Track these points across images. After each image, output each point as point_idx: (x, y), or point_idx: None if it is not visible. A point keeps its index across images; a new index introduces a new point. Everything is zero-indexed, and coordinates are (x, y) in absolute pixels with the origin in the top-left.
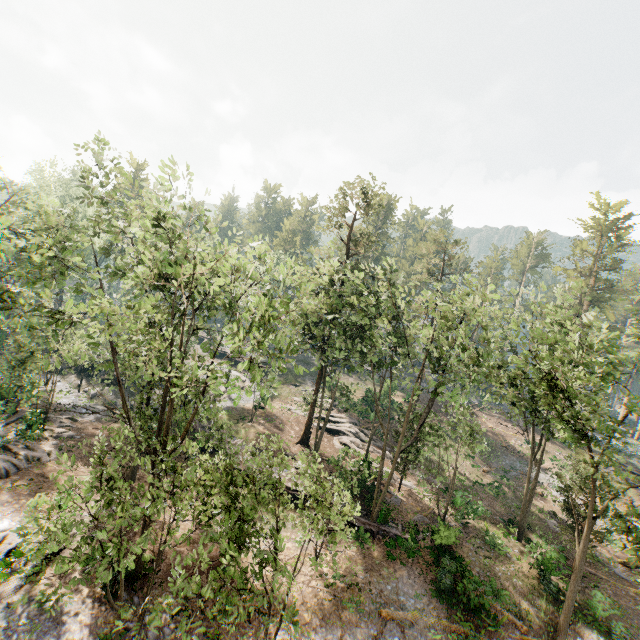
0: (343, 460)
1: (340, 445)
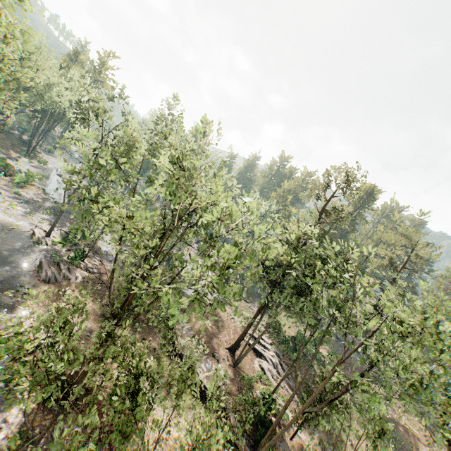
0: (255, 382)
1: (258, 367)
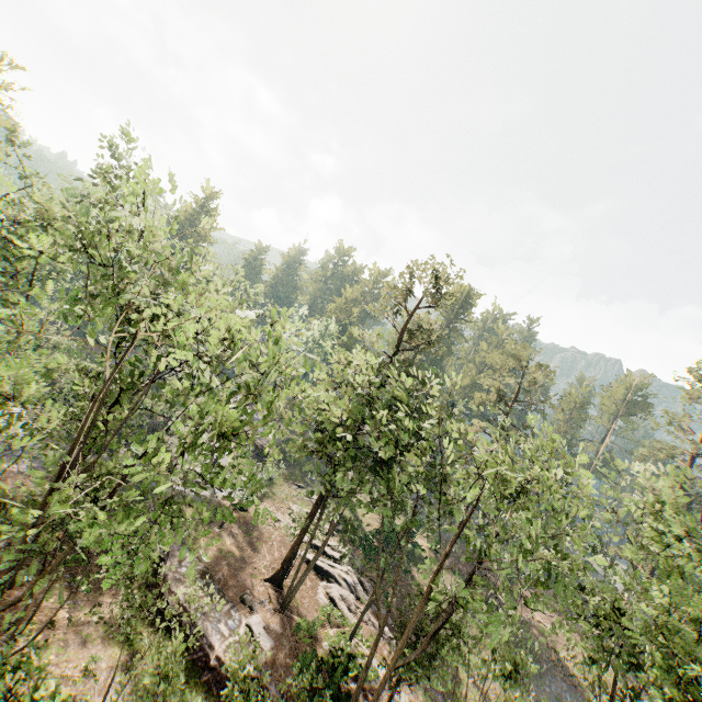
0: (321, 626)
1: (325, 598)
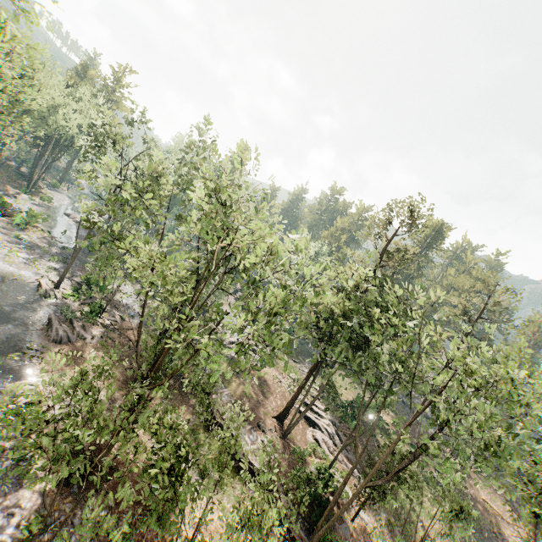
0: (308, 455)
1: (311, 438)
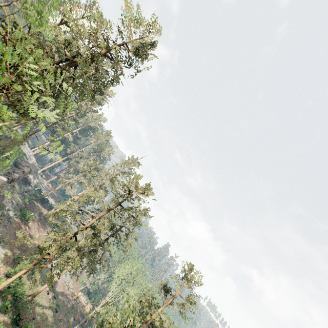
0: None
1: None
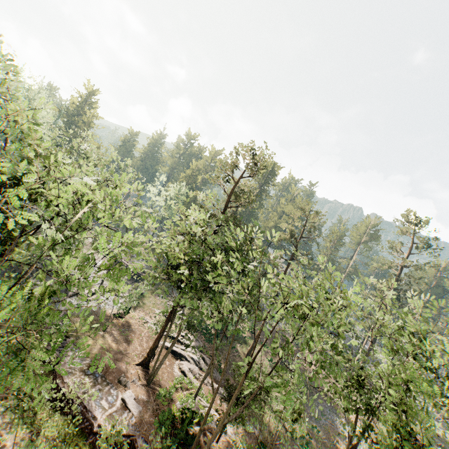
0: (175, 391)
1: (178, 372)
